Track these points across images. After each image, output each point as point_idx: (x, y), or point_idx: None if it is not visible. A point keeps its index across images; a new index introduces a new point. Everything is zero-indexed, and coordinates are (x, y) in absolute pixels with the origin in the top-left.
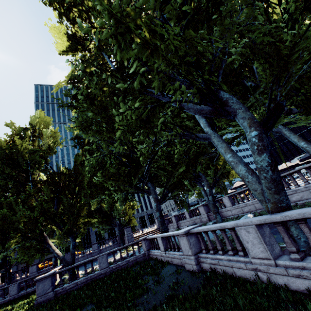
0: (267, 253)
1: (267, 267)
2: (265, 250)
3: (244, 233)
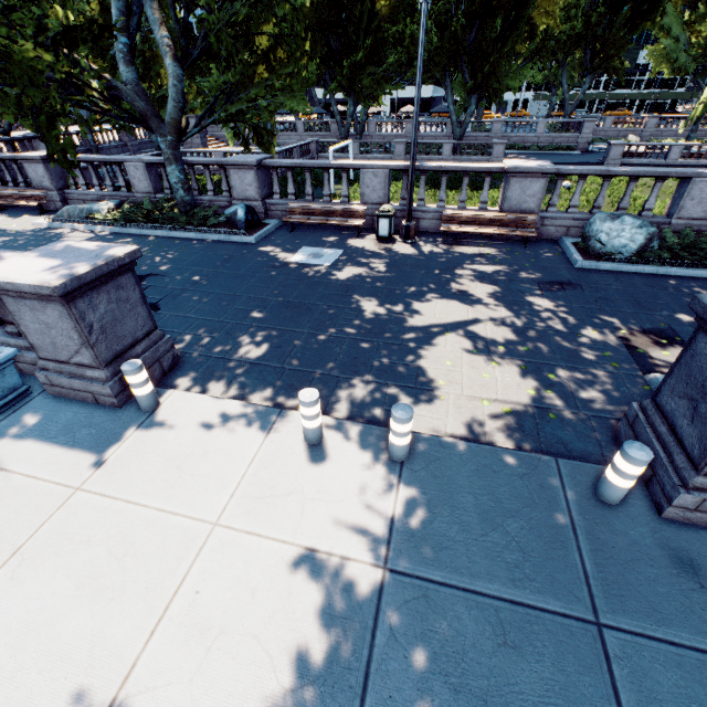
0: (450, 154)
1: (448, 159)
2: (450, 153)
3: (446, 147)
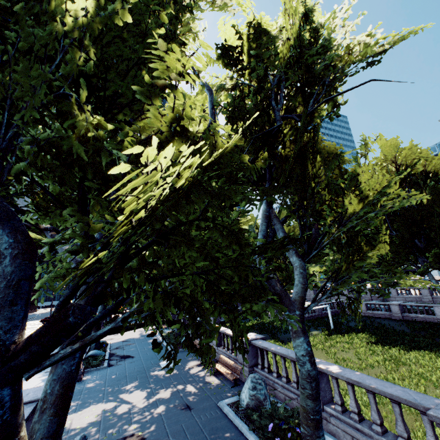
0: None
1: None
2: None
3: (436, 308)
